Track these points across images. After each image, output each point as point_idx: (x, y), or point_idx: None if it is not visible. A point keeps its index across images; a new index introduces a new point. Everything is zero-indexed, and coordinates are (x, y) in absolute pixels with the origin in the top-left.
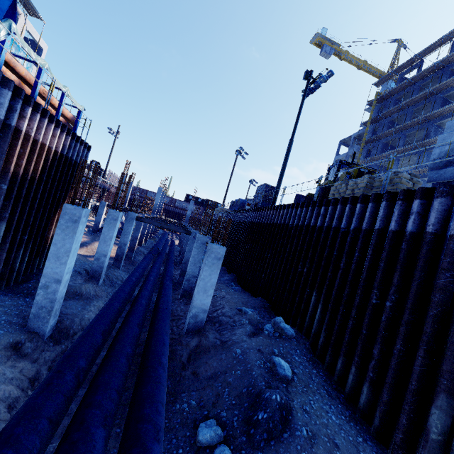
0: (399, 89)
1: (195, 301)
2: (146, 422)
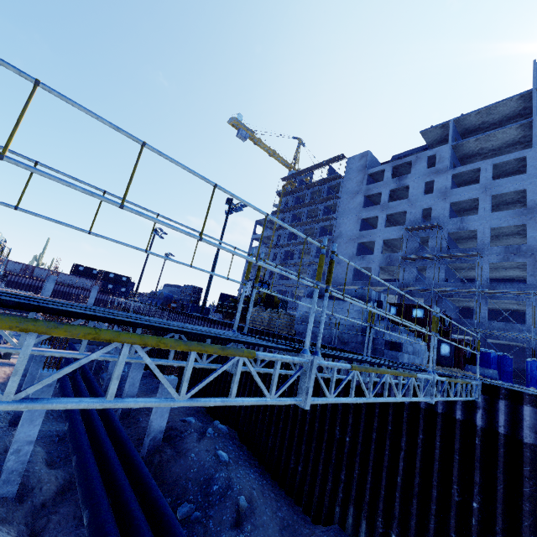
0: (299, 190)
1: (154, 426)
2: (164, 507)
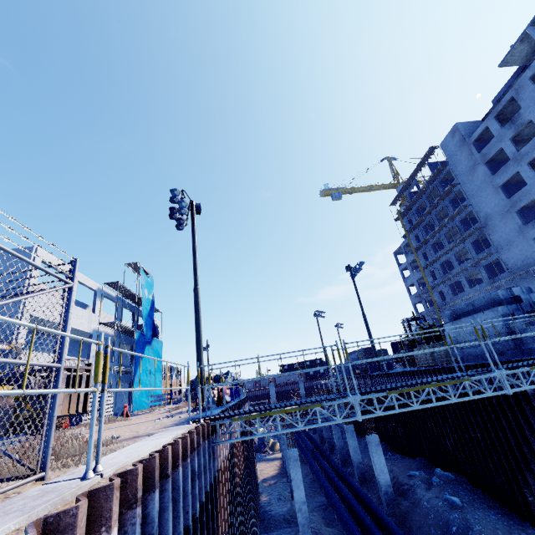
0: (413, 204)
1: (380, 481)
2: None
